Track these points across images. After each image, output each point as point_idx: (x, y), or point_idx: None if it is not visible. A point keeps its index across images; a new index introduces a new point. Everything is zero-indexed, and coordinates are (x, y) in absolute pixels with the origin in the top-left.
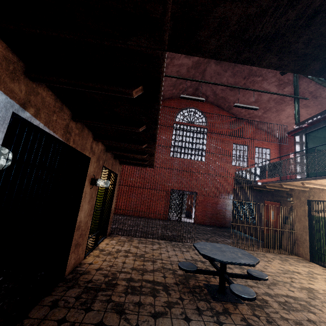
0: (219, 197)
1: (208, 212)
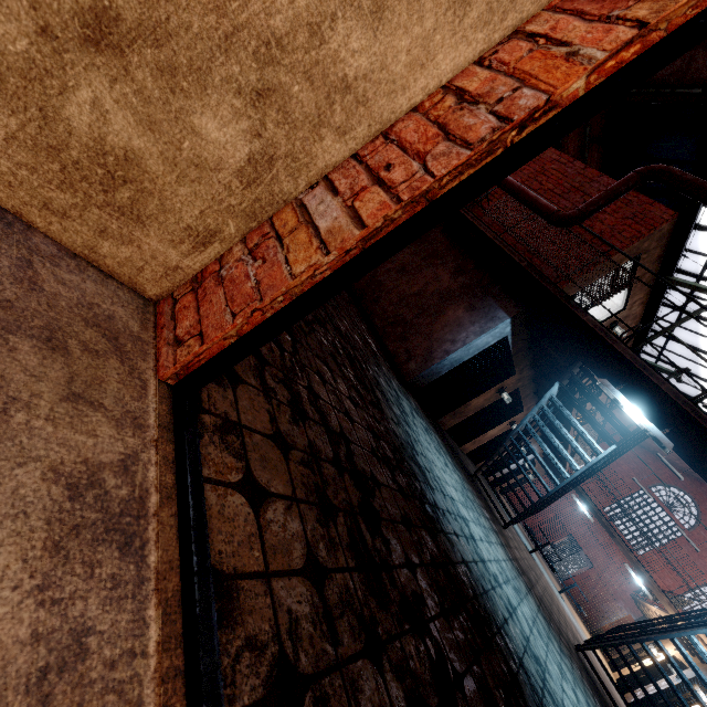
0: (614, 600)
1: (586, 594)
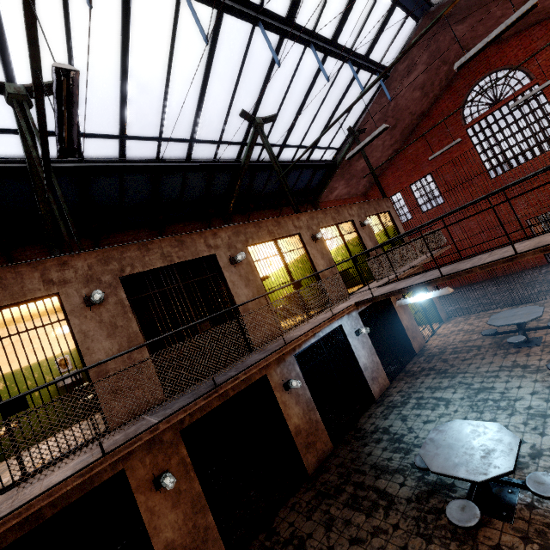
0: None
1: None
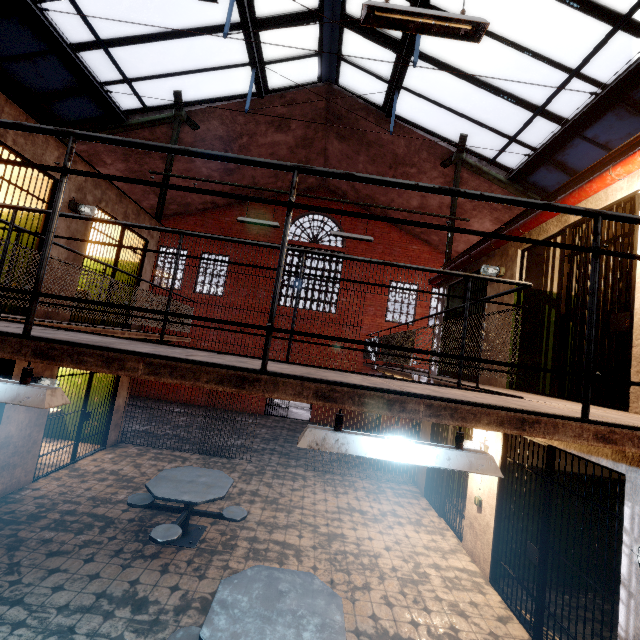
0: None
1: None
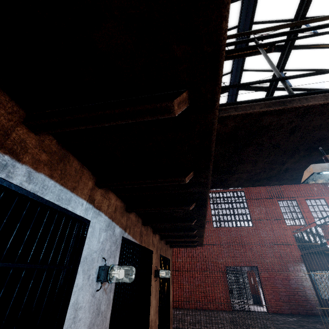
0: (287, 270)
1: (281, 292)
